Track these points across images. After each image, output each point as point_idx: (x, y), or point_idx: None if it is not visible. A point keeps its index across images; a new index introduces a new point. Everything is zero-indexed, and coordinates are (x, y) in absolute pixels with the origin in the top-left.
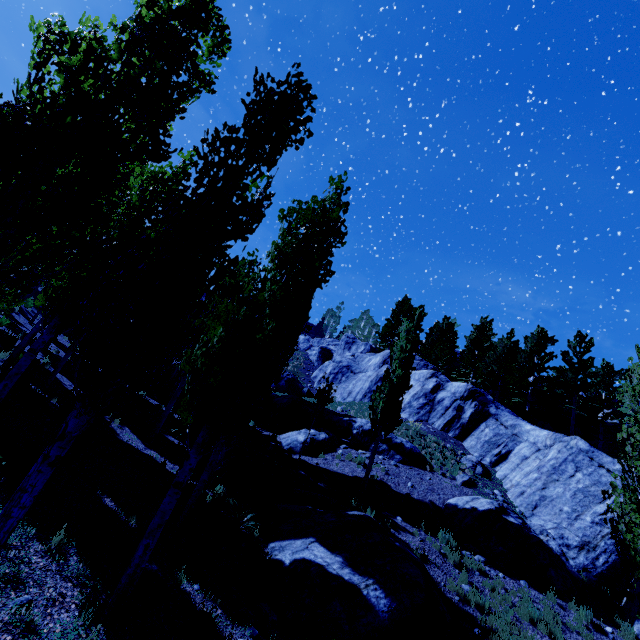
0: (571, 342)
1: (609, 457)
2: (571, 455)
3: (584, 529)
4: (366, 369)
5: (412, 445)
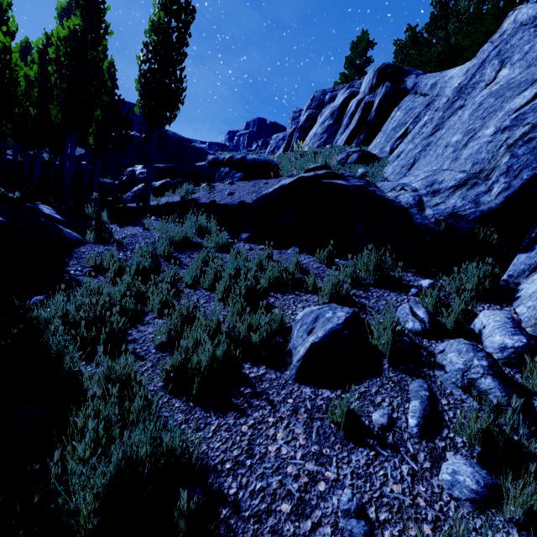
0: None
1: None
2: (497, 47)
3: (476, 153)
4: None
5: (265, 159)
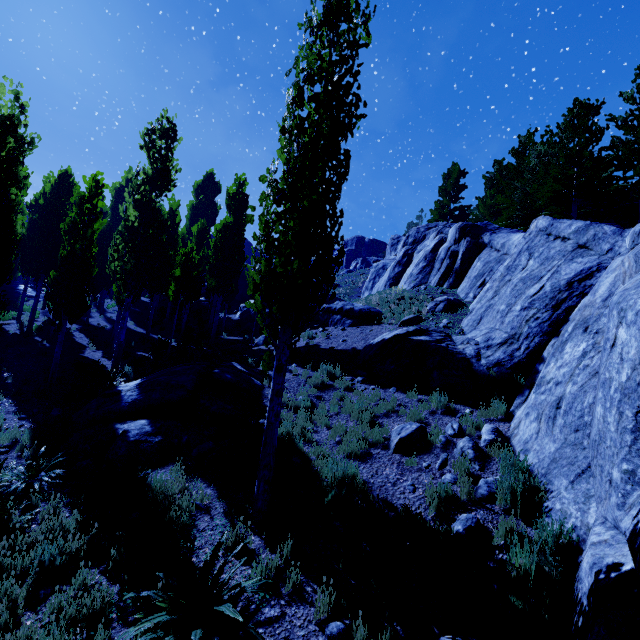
0: (625, 93)
1: (569, 221)
2: (527, 243)
3: (512, 321)
4: None
5: (368, 307)
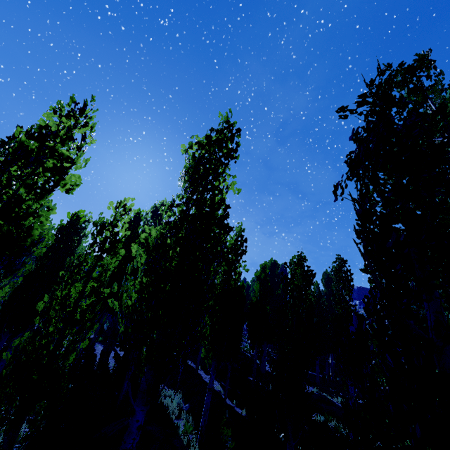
0: None
1: None
2: None
3: None
4: None
5: None
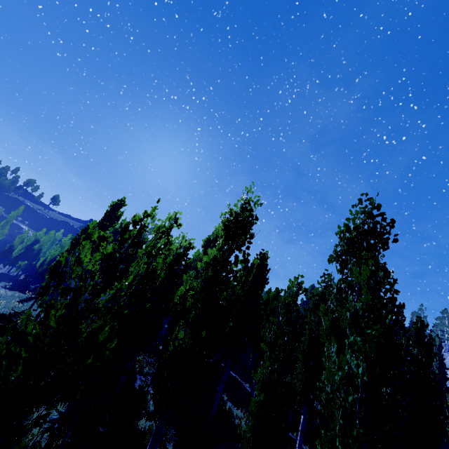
0: None
1: None
2: None
3: None
4: (448, 365)
5: None
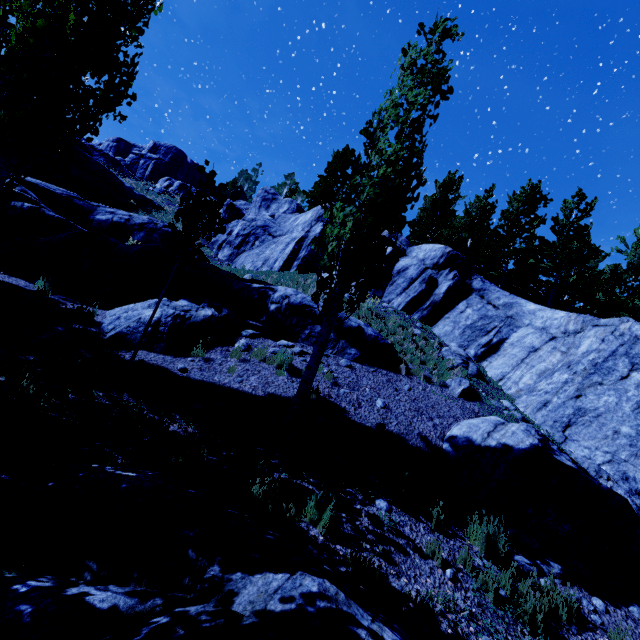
0: (568, 203)
1: None
2: (623, 346)
3: None
4: (291, 231)
5: (374, 331)
